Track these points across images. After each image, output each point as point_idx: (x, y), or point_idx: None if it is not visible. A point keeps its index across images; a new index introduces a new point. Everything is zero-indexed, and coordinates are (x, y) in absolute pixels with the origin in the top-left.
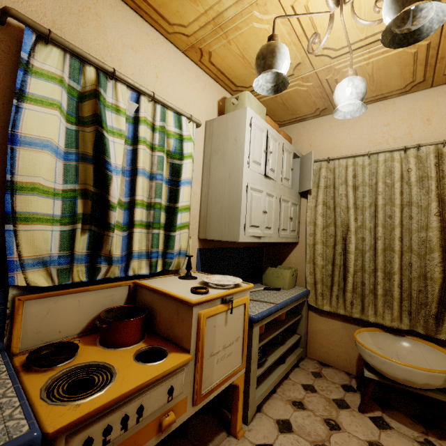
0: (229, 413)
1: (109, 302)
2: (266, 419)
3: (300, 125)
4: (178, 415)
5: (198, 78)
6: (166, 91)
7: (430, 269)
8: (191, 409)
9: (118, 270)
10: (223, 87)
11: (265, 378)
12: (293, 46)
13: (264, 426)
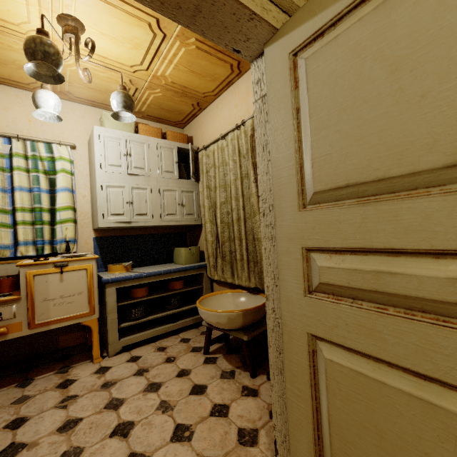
0: (106, 352)
1: (4, 273)
2: (126, 355)
3: (196, 121)
4: (14, 331)
5: (75, 110)
6: (41, 129)
7: (256, 231)
8: (28, 330)
9: (10, 253)
10: (106, 109)
11: (145, 331)
12: (110, 72)
13: (120, 359)
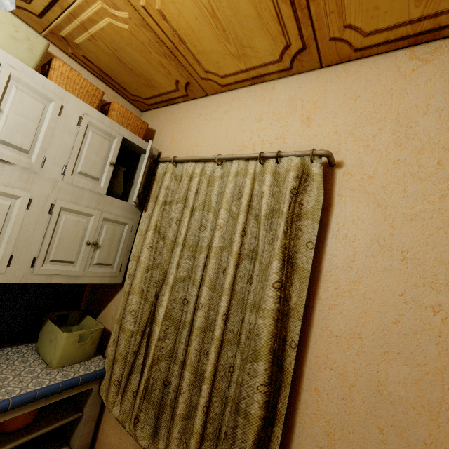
0: None
1: None
2: None
3: (170, 109)
4: None
5: None
6: None
7: (247, 393)
8: None
9: None
10: None
11: None
12: None
13: None
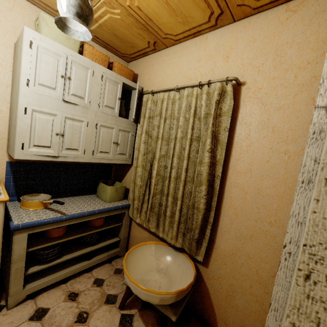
0: (5, 297)
1: None
2: (30, 306)
3: (145, 59)
4: None
5: None
6: None
7: (198, 200)
8: None
9: None
10: (45, 11)
11: (56, 272)
12: None
13: (21, 312)
